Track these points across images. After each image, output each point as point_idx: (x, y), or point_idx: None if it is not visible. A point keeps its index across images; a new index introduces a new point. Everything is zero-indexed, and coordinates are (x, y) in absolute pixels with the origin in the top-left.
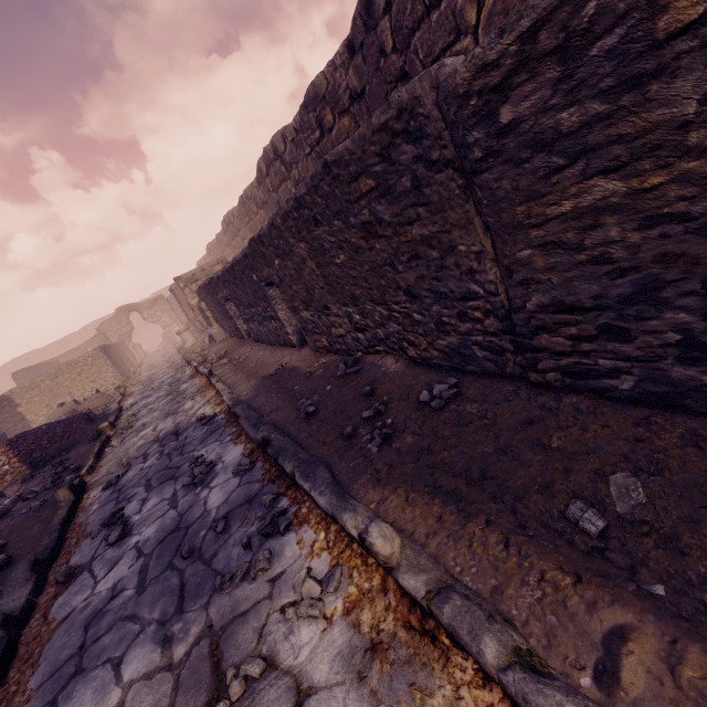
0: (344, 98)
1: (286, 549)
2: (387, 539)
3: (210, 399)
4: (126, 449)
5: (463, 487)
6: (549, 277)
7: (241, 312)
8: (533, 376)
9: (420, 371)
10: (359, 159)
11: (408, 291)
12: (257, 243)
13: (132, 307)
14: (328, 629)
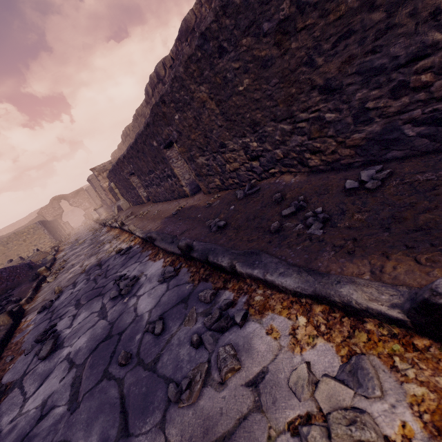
0: None
1: (254, 342)
2: None
3: (124, 239)
4: (58, 282)
5: None
6: None
7: (142, 180)
8: None
9: (326, 175)
10: None
11: (325, 86)
12: (159, 105)
13: (61, 197)
14: None
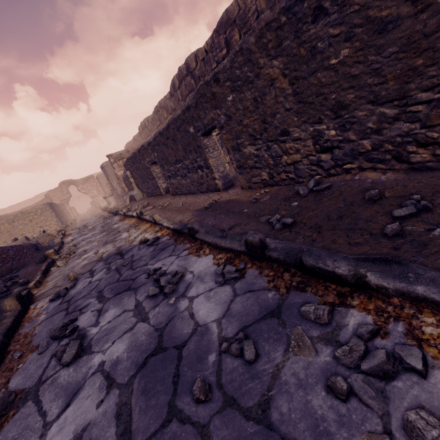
0: (251, 19)
1: None
2: None
3: (146, 229)
4: (71, 267)
5: None
6: None
7: (165, 170)
8: None
9: None
10: None
11: None
12: (210, 84)
13: (71, 182)
14: None
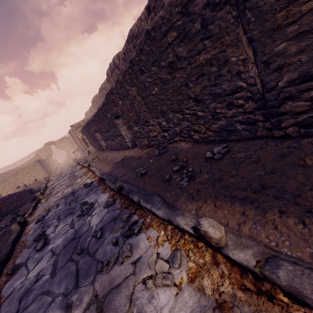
0: None
1: (140, 243)
2: (215, 228)
3: (89, 176)
4: (48, 203)
5: (252, 195)
6: (299, 58)
7: (102, 136)
8: (277, 132)
9: (201, 145)
10: (167, 21)
11: (195, 98)
12: (110, 94)
13: (51, 143)
14: (179, 293)
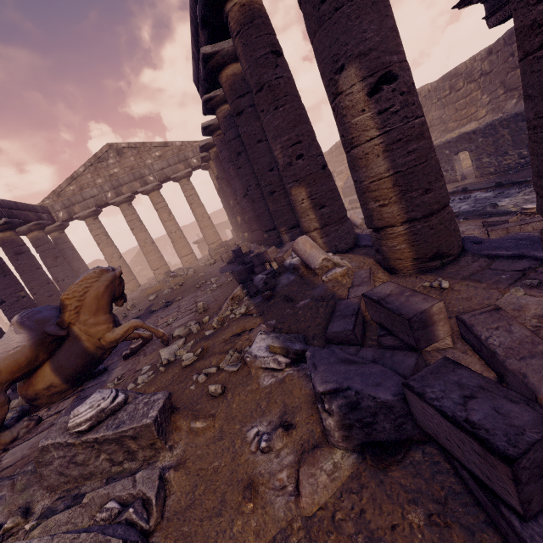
0: (476, 75)
1: None
2: None
3: None
4: None
5: None
6: None
7: None
8: None
9: None
10: None
11: None
12: (469, 134)
13: None
14: None
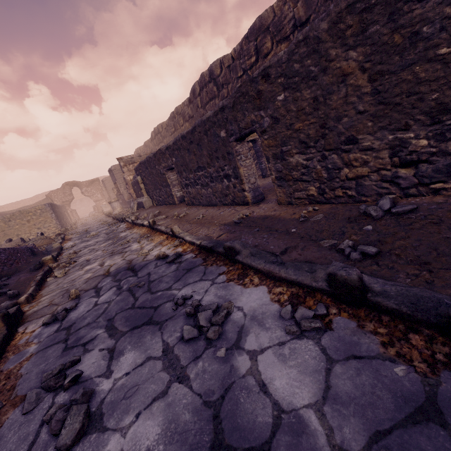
0: (287, 27)
1: None
2: None
3: (161, 241)
4: (71, 280)
5: None
6: None
7: (182, 178)
8: None
9: None
10: None
11: None
12: (256, 81)
13: (75, 183)
14: None
